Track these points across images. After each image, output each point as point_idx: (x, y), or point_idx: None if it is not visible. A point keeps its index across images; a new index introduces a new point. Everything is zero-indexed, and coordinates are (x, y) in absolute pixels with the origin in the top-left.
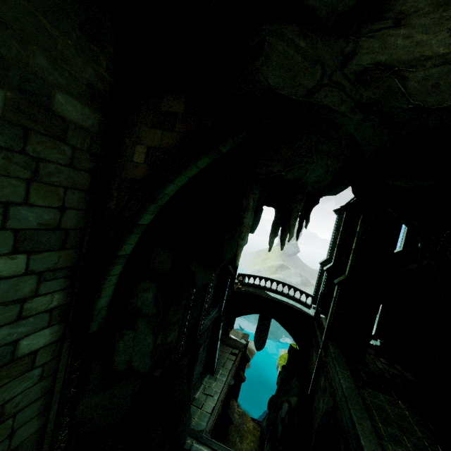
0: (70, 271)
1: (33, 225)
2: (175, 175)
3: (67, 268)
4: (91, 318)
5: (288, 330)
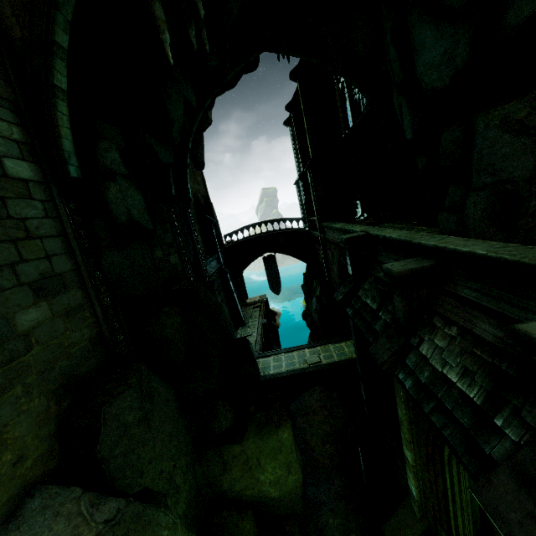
0: (14, 108)
1: None
2: None
3: (8, 101)
4: (65, 160)
5: (293, 255)
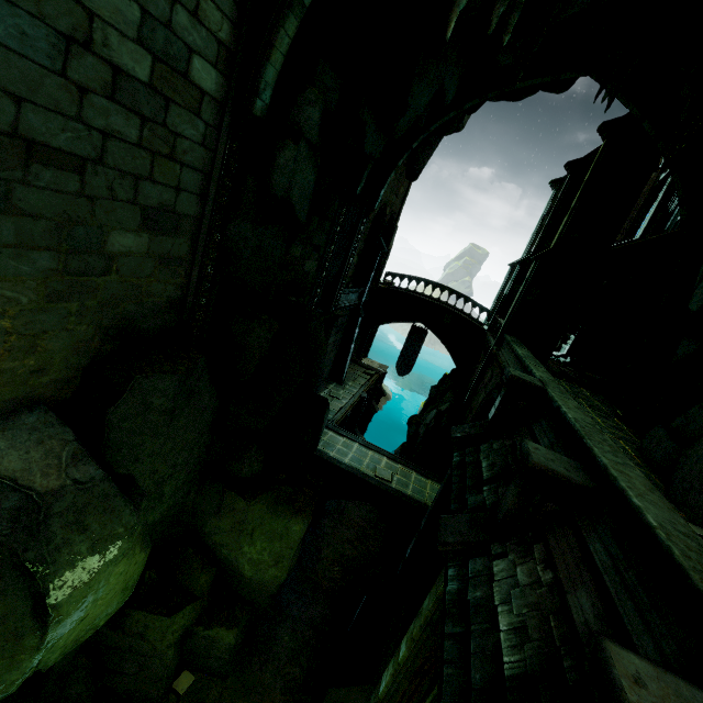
0: None
1: None
2: None
3: None
4: (257, 91)
5: (448, 346)
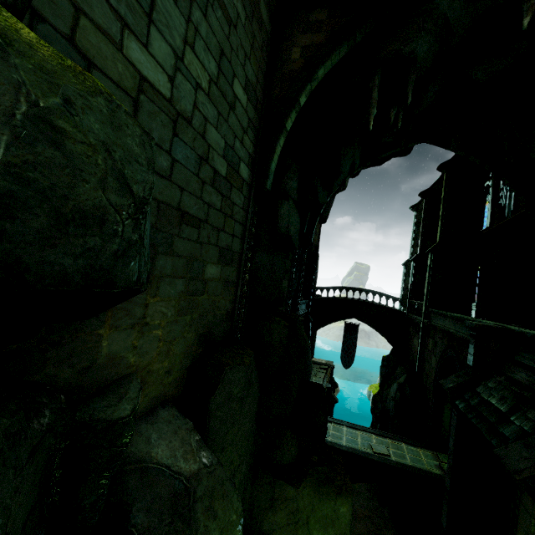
0: (256, 134)
1: (250, 79)
2: (325, 59)
3: (255, 129)
4: (267, 175)
5: (380, 332)
